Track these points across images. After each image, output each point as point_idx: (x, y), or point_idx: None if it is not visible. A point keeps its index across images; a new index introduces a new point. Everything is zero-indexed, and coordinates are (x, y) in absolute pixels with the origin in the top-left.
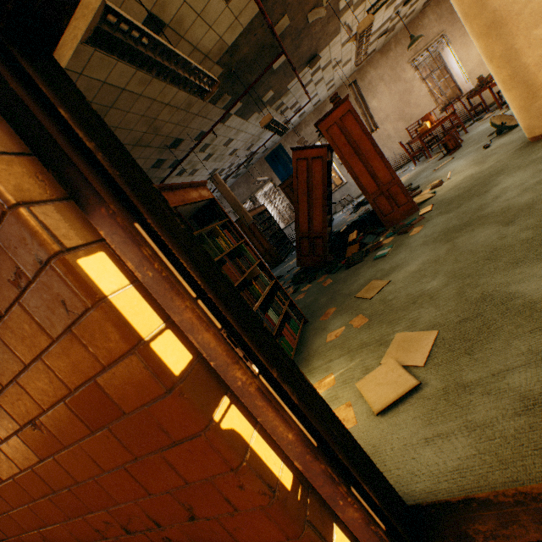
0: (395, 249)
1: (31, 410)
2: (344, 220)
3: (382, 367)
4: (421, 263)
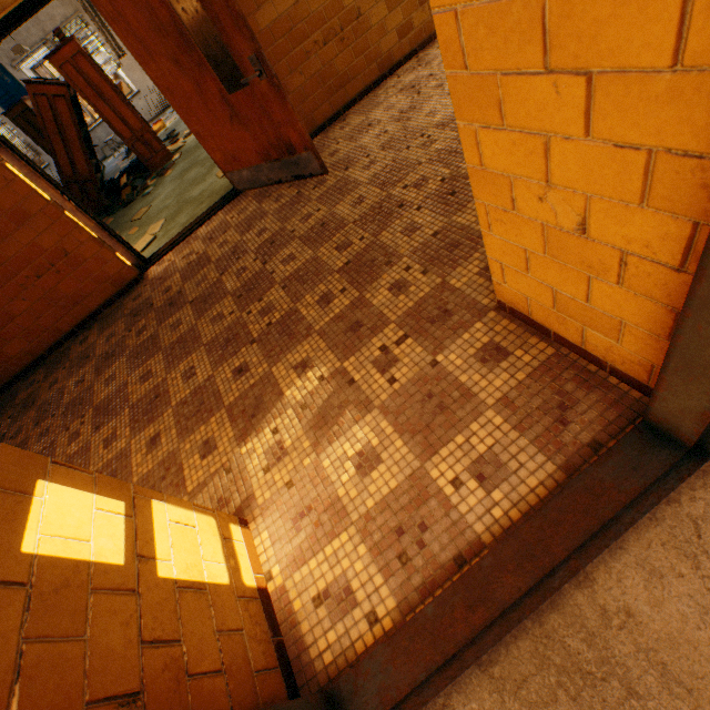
0: (157, 188)
1: None
2: (118, 167)
3: (144, 239)
4: (168, 193)
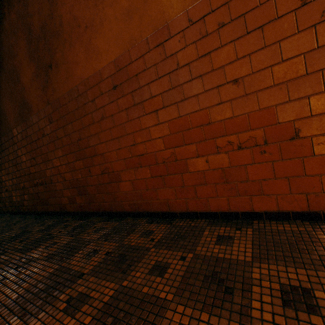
0: None
1: (241, 73)
2: None
3: None
4: None
